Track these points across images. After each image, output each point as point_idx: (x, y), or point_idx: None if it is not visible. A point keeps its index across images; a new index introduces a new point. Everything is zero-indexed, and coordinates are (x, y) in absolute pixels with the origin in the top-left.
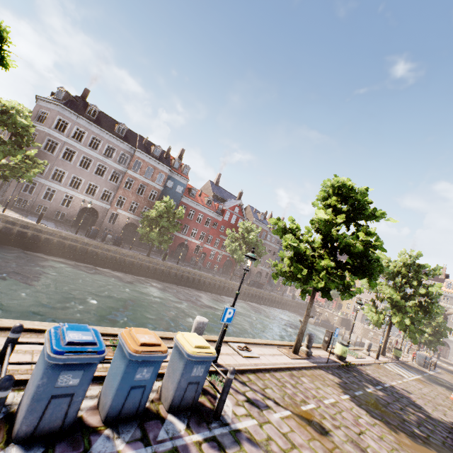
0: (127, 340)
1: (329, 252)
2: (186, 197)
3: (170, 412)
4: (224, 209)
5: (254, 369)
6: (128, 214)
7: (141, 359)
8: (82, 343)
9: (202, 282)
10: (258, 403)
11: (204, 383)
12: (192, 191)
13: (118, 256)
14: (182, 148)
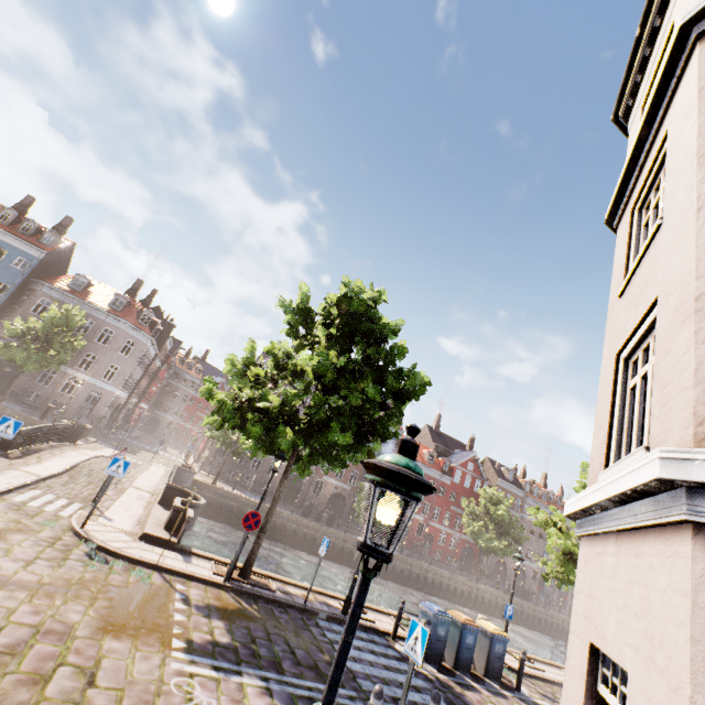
0: (456, 616)
1: None
2: None
3: (486, 676)
4: (453, 467)
5: (540, 677)
6: (334, 481)
7: (468, 628)
8: (442, 611)
9: (436, 582)
10: (549, 697)
11: (504, 661)
12: None
13: (336, 541)
14: None
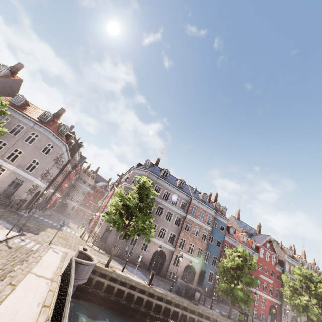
0: None
1: None
2: (228, 235)
3: None
4: (257, 246)
5: None
6: (187, 256)
7: None
8: None
9: None
10: None
11: None
12: (230, 229)
13: None
14: (216, 192)
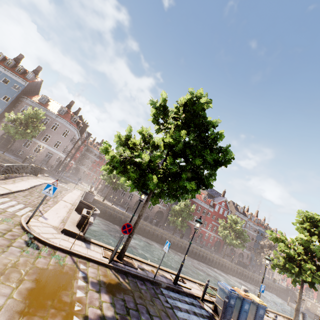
0: (239, 292)
1: (310, 258)
2: None
3: None
4: (215, 203)
5: None
6: (159, 205)
7: (246, 300)
8: (232, 290)
9: (204, 256)
10: None
11: (263, 319)
12: None
13: (159, 233)
14: None
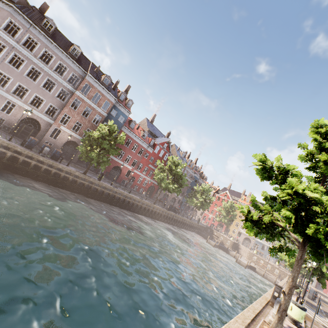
0: None
1: None
2: (126, 127)
3: None
4: (156, 144)
5: None
6: (71, 132)
7: None
8: None
9: (131, 203)
10: None
11: None
12: (132, 123)
13: (53, 170)
14: (129, 85)
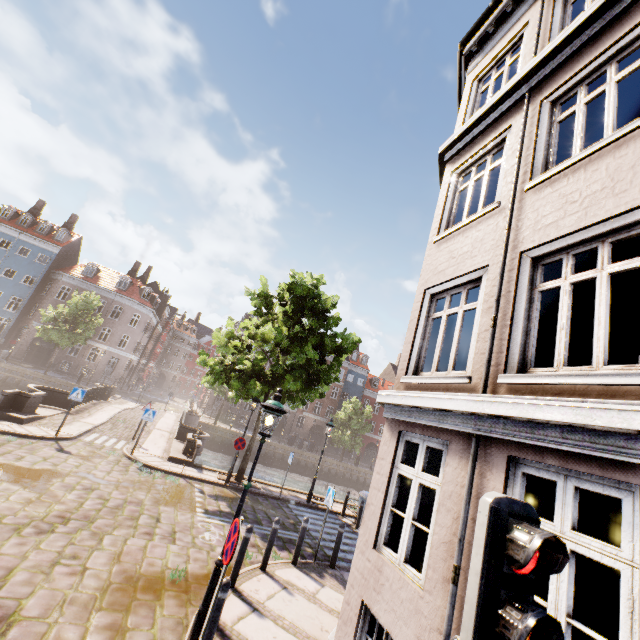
0: None
1: None
2: (368, 389)
3: None
4: None
5: None
6: (313, 416)
7: None
8: None
9: None
10: None
11: None
12: (374, 381)
13: (316, 463)
14: None
